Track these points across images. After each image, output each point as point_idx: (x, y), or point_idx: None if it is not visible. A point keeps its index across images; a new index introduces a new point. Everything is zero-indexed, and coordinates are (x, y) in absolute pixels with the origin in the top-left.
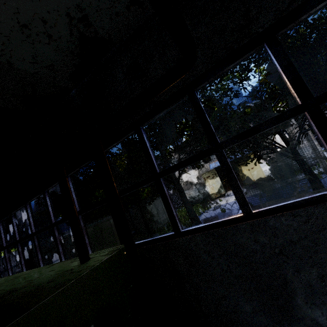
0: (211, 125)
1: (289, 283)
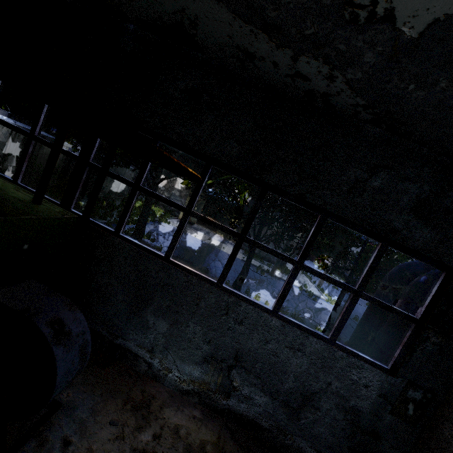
0: (198, 196)
1: (153, 300)
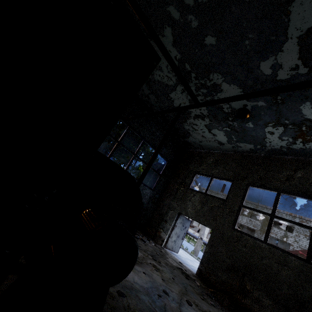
0: None
1: None
